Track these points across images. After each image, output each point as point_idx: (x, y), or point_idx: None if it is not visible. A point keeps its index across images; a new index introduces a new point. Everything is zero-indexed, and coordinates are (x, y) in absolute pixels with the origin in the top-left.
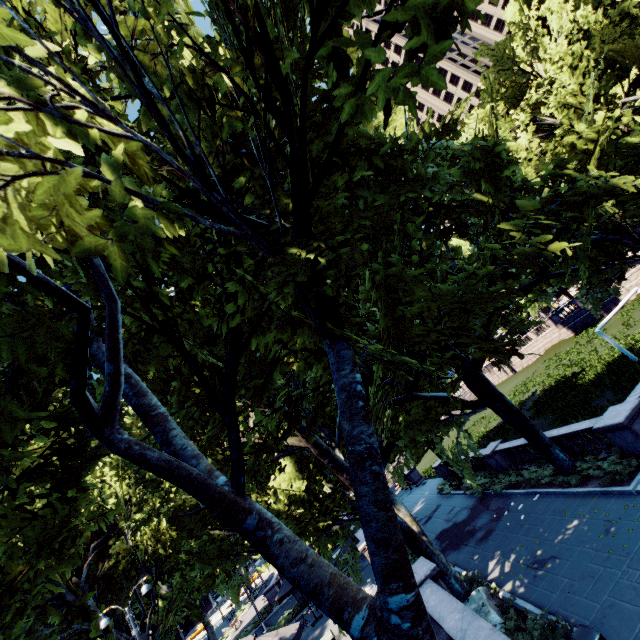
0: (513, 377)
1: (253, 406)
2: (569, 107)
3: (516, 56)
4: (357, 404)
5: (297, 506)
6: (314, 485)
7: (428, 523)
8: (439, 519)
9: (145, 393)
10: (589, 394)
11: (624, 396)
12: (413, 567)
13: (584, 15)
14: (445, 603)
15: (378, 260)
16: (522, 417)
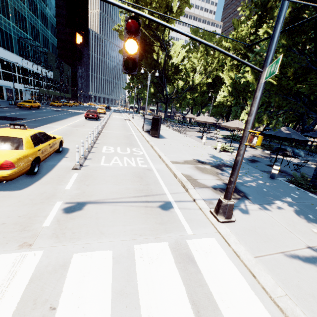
0: None
1: None
2: None
3: None
4: None
5: None
6: None
7: None
8: None
9: None
10: None
11: None
12: None
13: None
14: None
15: None
16: None
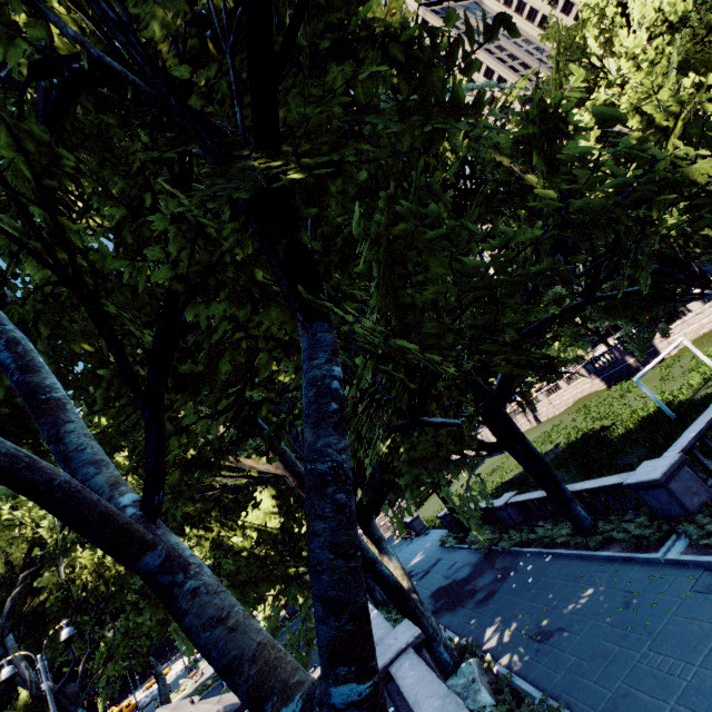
0: (537, 427)
1: (187, 399)
2: (641, 112)
3: (588, 46)
4: (328, 406)
5: (267, 547)
6: (292, 523)
7: (425, 578)
8: (437, 575)
9: (37, 368)
10: (618, 449)
11: (657, 454)
12: (395, 631)
13: (672, 1)
14: (425, 683)
15: (381, 202)
16: (544, 465)
